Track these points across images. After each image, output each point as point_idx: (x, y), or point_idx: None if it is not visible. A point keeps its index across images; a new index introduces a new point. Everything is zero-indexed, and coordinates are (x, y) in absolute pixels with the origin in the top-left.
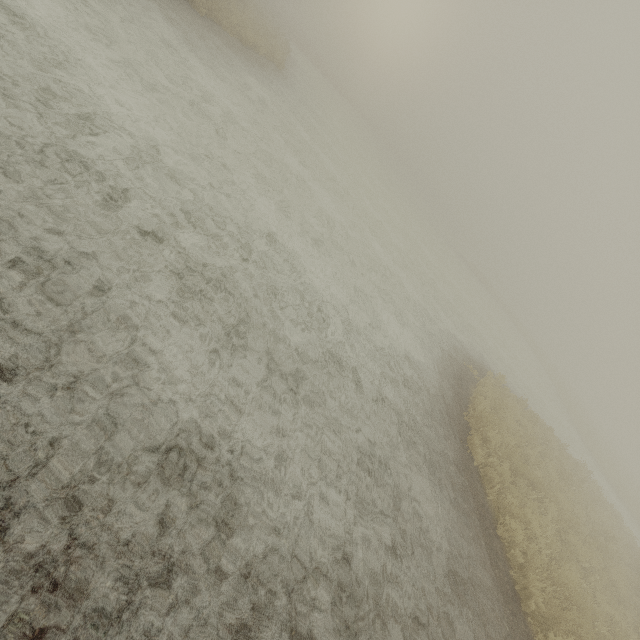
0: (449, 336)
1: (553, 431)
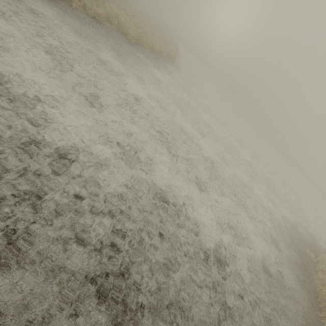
0: (288, 225)
1: None
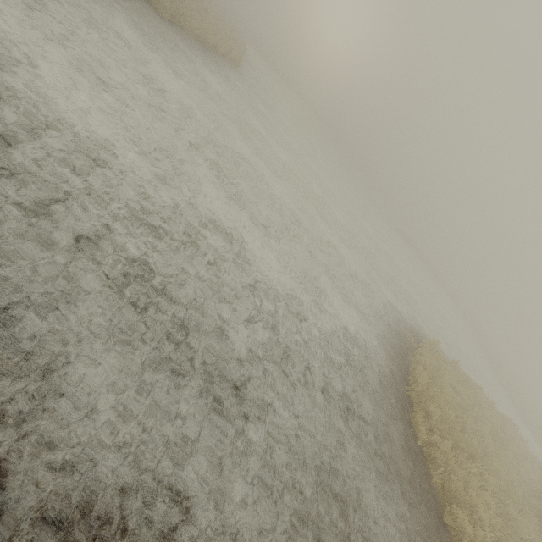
0: (388, 306)
1: (482, 390)
